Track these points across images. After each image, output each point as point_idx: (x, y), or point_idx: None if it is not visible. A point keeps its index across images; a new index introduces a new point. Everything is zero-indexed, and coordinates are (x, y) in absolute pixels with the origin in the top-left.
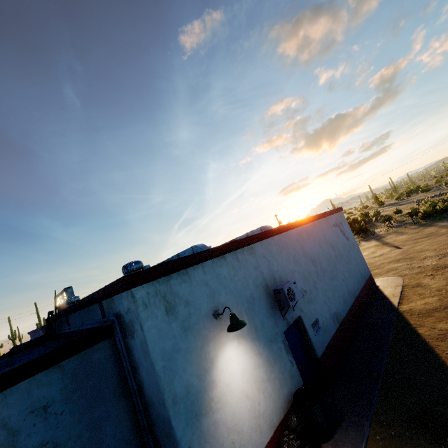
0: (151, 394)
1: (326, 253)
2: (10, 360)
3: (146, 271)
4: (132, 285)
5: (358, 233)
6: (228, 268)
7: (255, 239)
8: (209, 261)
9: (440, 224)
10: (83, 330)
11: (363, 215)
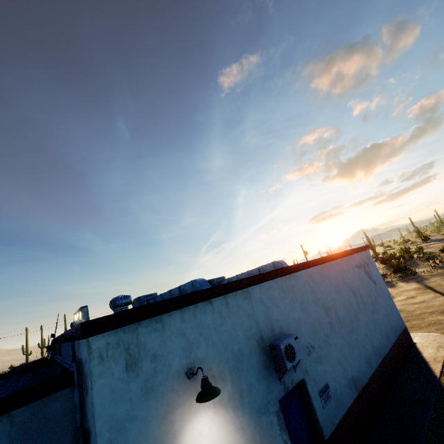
0: None
1: (345, 300)
2: (0, 384)
3: (110, 318)
4: (89, 334)
5: (395, 271)
6: (214, 315)
7: (252, 281)
8: (191, 306)
9: None
10: (60, 367)
11: (403, 251)
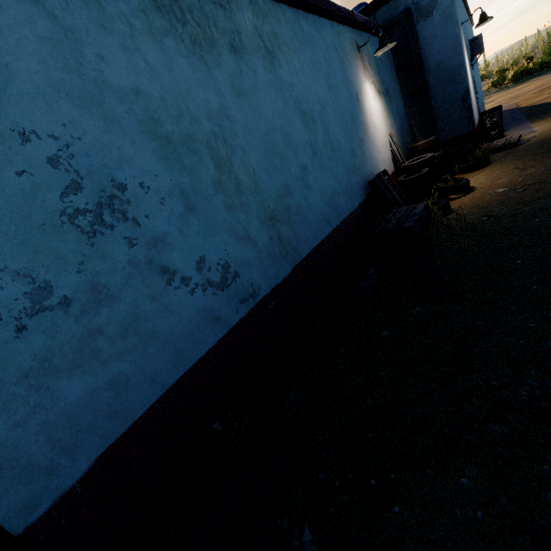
0: (440, 58)
1: None
2: None
3: None
4: None
5: None
6: None
7: None
8: None
9: (532, 80)
10: None
11: None
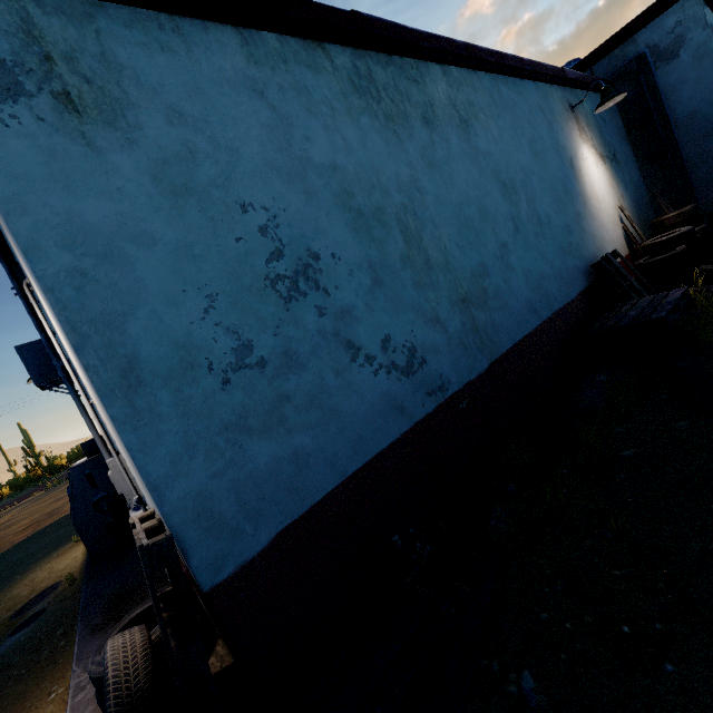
0: (694, 106)
1: None
2: None
3: None
4: None
5: None
6: None
7: None
8: (709, 11)
9: None
10: None
11: None
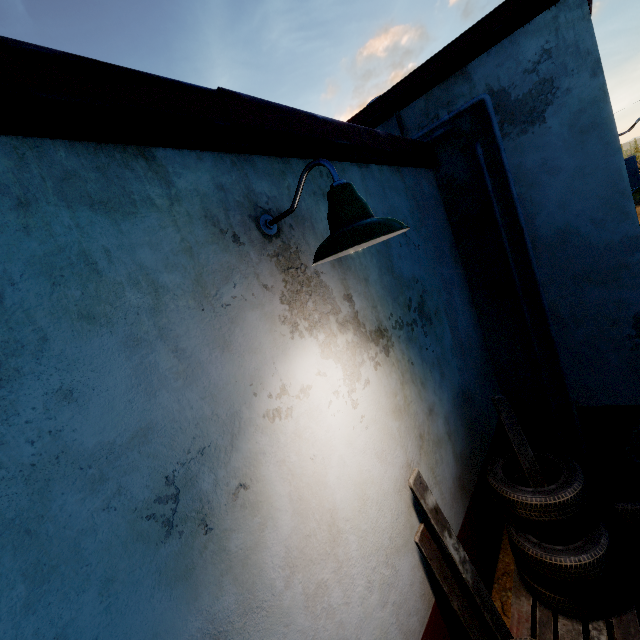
0: (568, 220)
1: None
2: None
3: None
4: None
5: None
6: None
7: None
8: None
9: None
10: None
11: None
